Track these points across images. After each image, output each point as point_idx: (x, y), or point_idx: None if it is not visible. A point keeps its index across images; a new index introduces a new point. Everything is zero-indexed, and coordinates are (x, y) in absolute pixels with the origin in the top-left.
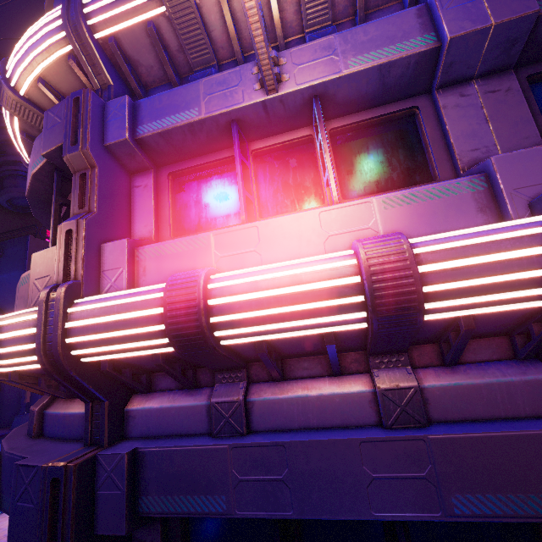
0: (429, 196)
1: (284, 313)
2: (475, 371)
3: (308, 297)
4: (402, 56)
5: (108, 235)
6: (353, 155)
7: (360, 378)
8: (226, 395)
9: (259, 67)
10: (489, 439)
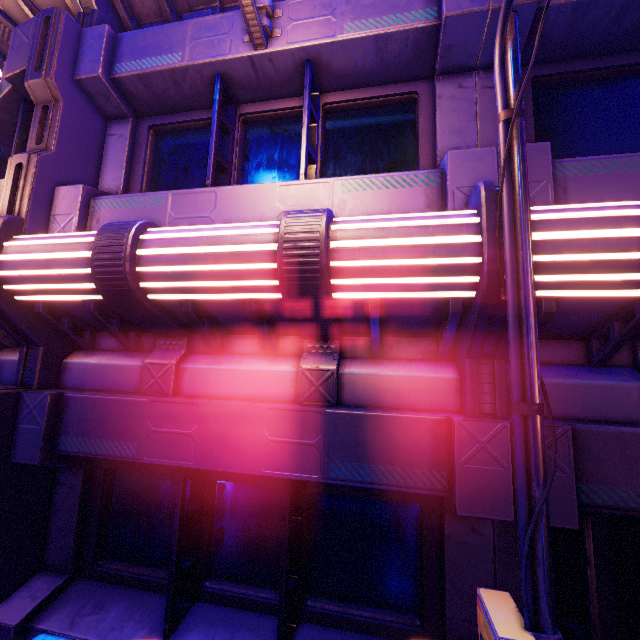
0: (386, 185)
1: (206, 272)
2: (396, 366)
3: (229, 259)
4: (399, 29)
5: (67, 179)
6: (345, 137)
7: (292, 360)
8: (161, 358)
9: (243, 14)
10: (376, 417)
